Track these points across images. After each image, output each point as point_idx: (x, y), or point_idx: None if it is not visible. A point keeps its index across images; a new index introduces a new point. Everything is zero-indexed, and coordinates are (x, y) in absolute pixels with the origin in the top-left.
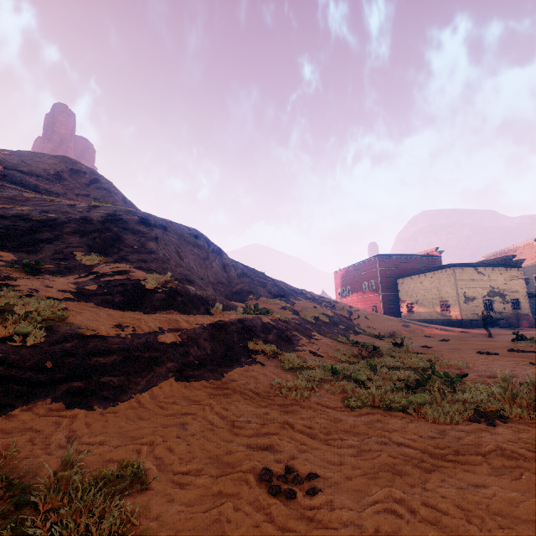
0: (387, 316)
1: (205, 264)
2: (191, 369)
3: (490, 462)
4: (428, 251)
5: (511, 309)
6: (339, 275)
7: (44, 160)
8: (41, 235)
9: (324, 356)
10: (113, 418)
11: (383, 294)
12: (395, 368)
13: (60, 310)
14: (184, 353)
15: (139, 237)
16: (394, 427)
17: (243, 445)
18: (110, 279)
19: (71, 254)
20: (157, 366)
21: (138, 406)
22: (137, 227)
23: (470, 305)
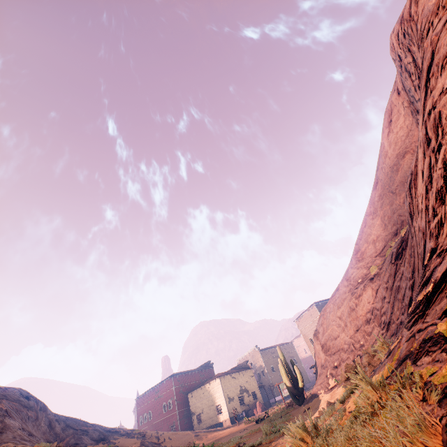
0: (184, 432)
1: (37, 425)
2: None
3: None
4: (205, 364)
5: (253, 400)
6: (141, 400)
7: None
8: None
9: None
10: None
11: (179, 410)
12: None
13: None
14: None
15: None
16: None
17: None
18: None
19: None
20: None
21: None
22: None
23: (232, 403)
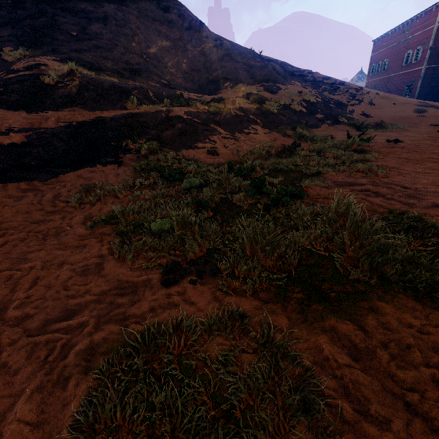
0: (404, 100)
1: (176, 47)
2: (19, 171)
3: (3, 352)
4: None
5: None
6: (379, 43)
7: None
8: None
9: (224, 154)
10: None
11: (429, 67)
12: (281, 171)
13: None
14: (21, 155)
15: (80, 19)
16: (70, 259)
17: None
18: (12, 76)
19: (0, 51)
20: None
21: None
22: (80, 5)
23: None
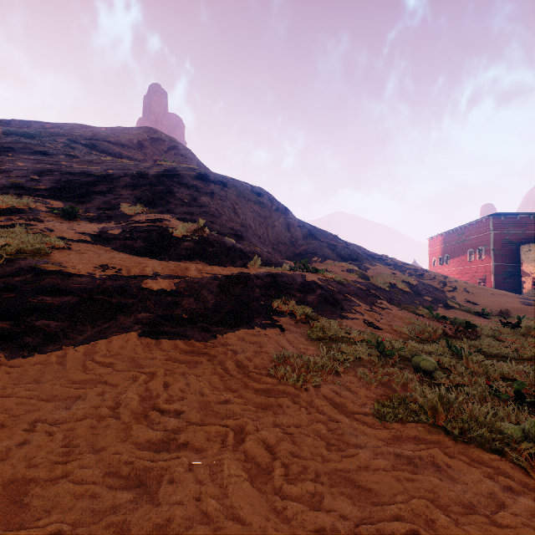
0: (498, 291)
1: (266, 222)
2: (171, 324)
3: None
4: None
5: None
6: (435, 241)
7: (131, 132)
8: (96, 188)
9: (384, 329)
10: (0, 373)
11: (497, 264)
12: (500, 357)
13: (43, 245)
14: (171, 304)
15: (192, 191)
16: (467, 497)
17: (107, 464)
18: (138, 225)
19: (118, 204)
20: (124, 315)
21: (56, 362)
22: (193, 182)
23: None
